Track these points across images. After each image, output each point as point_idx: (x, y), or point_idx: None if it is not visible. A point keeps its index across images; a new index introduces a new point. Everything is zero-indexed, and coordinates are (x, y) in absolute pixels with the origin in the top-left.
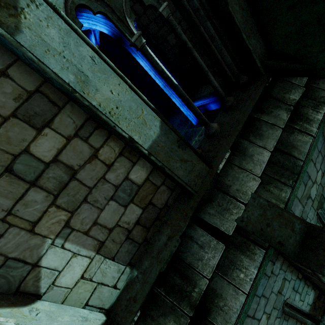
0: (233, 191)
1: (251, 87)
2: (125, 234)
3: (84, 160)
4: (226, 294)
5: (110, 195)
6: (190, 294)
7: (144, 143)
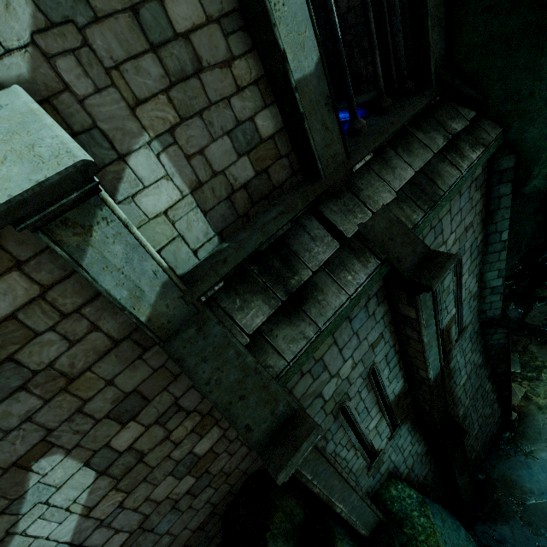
0: (364, 196)
1: (416, 96)
2: (227, 191)
3: (216, 60)
4: (328, 290)
5: (228, 128)
6: (288, 280)
7: (295, 72)
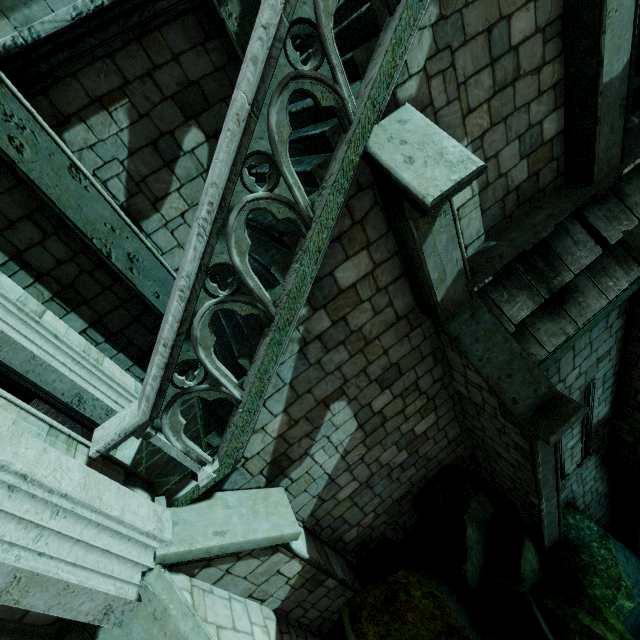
0: (630, 202)
1: None
2: (504, 192)
3: (530, 68)
4: (588, 293)
5: (520, 132)
6: (550, 280)
7: (605, 76)
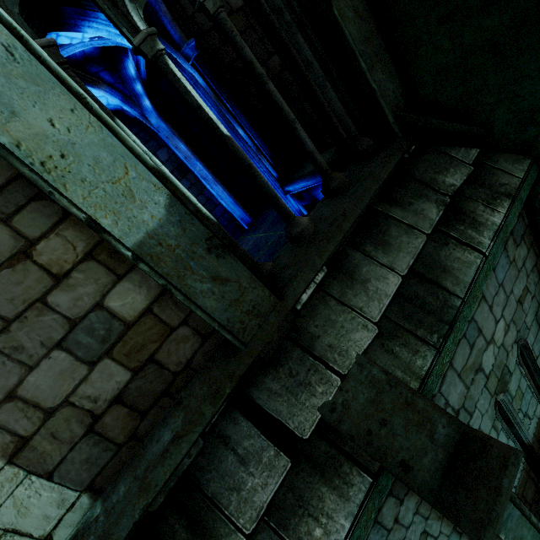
0: (322, 347)
1: (377, 157)
2: (84, 422)
3: None
4: None
5: (56, 338)
6: None
7: (127, 235)
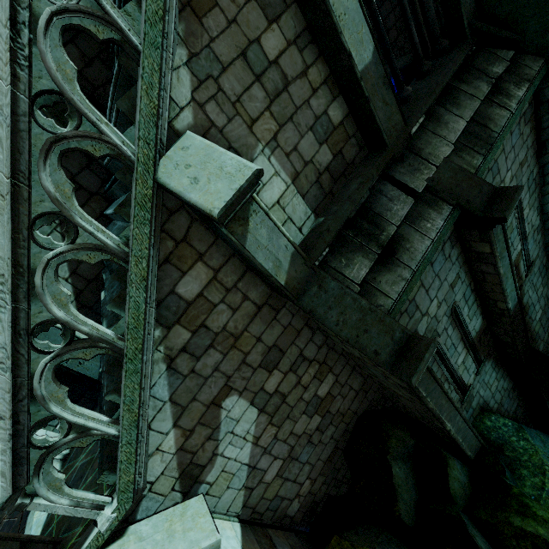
0: (425, 154)
1: (453, 52)
2: (316, 175)
3: (296, 73)
4: (413, 239)
5: (310, 124)
6: (378, 237)
7: (359, 64)
